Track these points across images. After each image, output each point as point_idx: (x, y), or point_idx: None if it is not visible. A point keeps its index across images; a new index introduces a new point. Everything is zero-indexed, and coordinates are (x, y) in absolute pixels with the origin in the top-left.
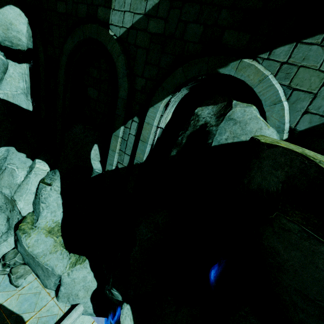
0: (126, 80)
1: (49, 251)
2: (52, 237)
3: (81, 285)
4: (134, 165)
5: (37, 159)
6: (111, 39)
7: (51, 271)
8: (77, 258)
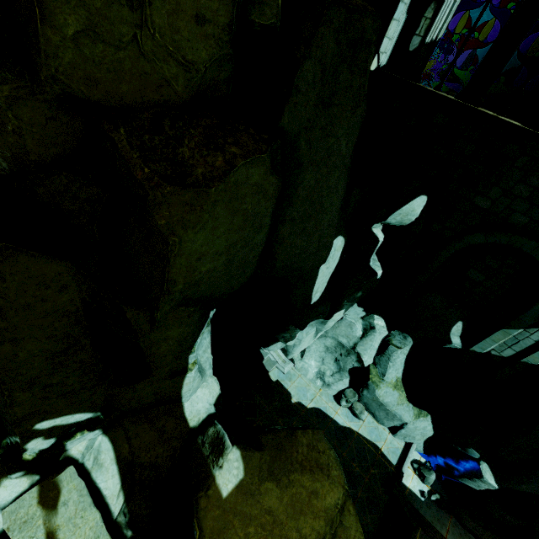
0: None
1: (396, 402)
2: (398, 392)
3: (420, 431)
4: (521, 362)
5: (375, 314)
6: None
7: (398, 418)
8: (418, 411)
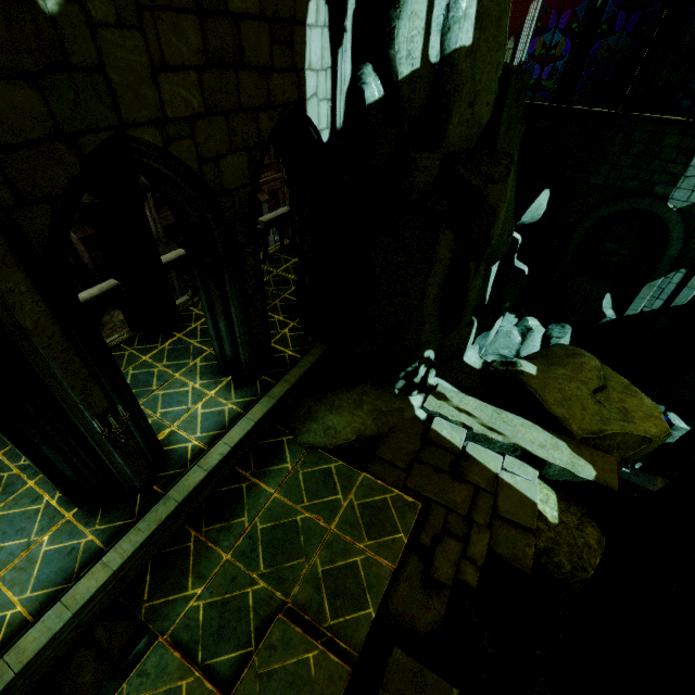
0: (680, 242)
1: None
2: None
3: None
4: (671, 307)
5: (527, 317)
6: (669, 211)
7: None
8: None
